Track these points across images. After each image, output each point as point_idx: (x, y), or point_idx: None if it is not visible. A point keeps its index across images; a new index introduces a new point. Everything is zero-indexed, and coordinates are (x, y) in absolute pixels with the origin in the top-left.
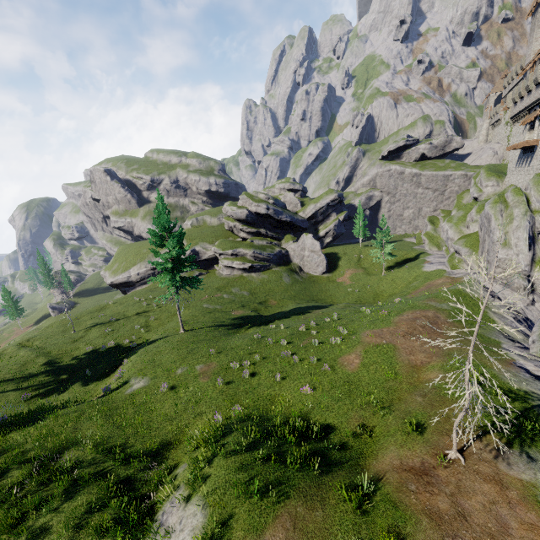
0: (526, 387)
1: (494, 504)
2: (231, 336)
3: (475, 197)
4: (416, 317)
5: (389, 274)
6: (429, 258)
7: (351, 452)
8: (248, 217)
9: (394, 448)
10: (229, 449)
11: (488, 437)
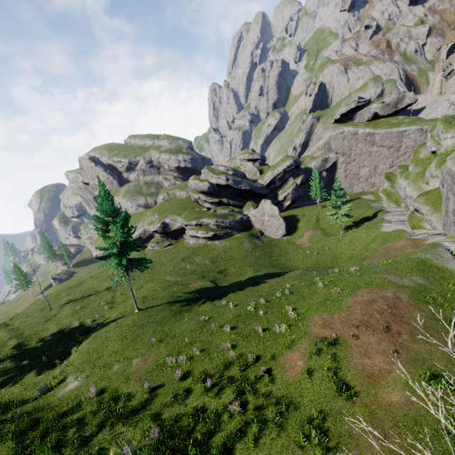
0: None
1: None
2: (181, 315)
3: (433, 151)
4: (372, 299)
5: (347, 235)
6: (388, 216)
7: None
8: (210, 189)
9: None
10: None
11: None
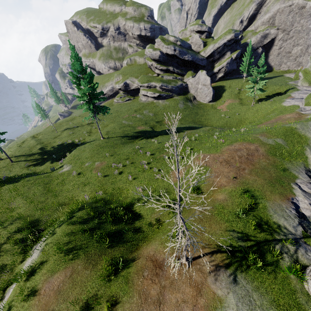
0: (283, 222)
1: (184, 303)
2: (126, 144)
3: None
4: (239, 148)
5: (256, 105)
6: (295, 94)
7: (140, 235)
8: (160, 57)
9: (157, 243)
10: (73, 220)
11: (218, 255)
